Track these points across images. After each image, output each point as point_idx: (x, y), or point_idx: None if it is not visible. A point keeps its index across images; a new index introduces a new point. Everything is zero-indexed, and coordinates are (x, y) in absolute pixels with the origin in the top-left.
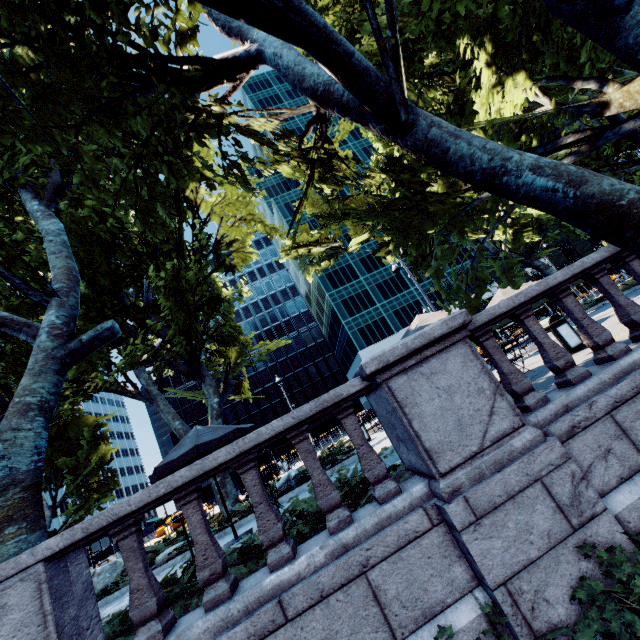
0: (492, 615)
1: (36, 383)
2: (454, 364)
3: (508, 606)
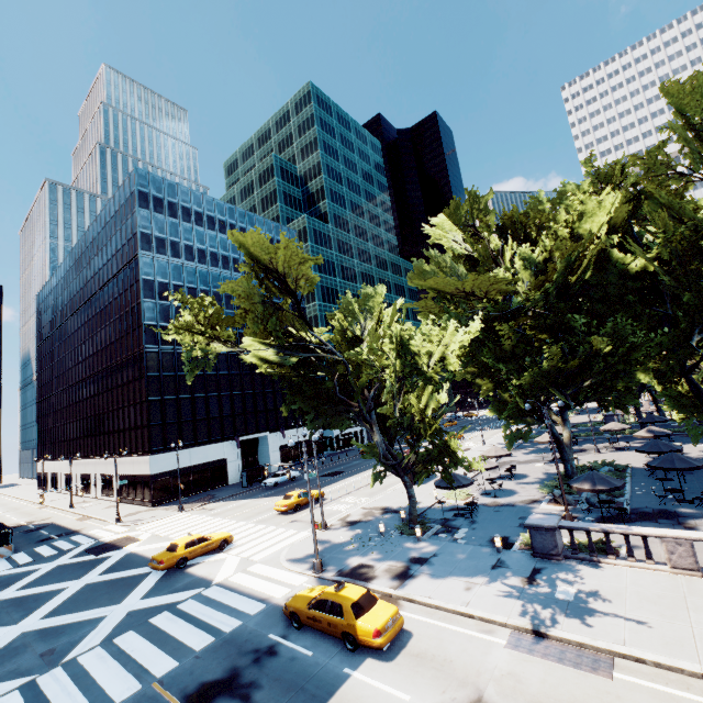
0: None
1: None
2: None
3: None
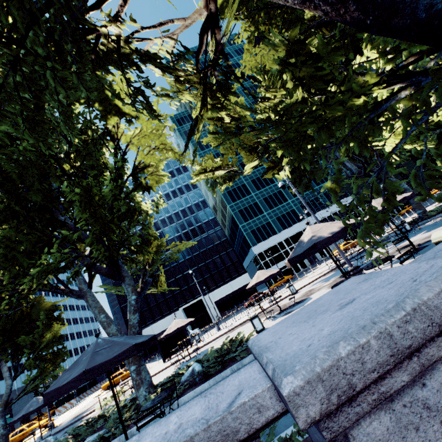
0: None
1: None
2: None
3: None
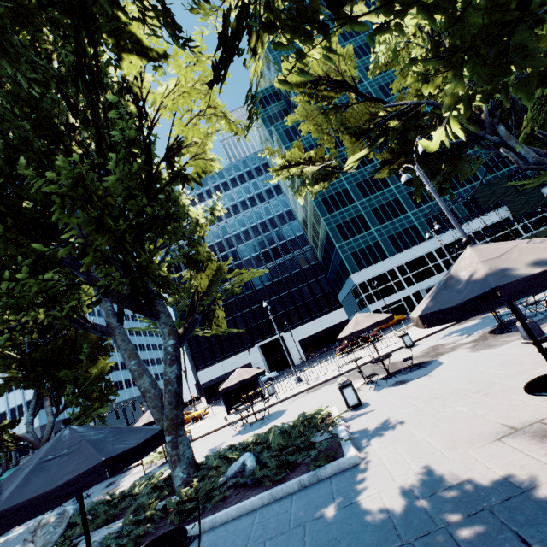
0: None
1: None
2: None
3: None
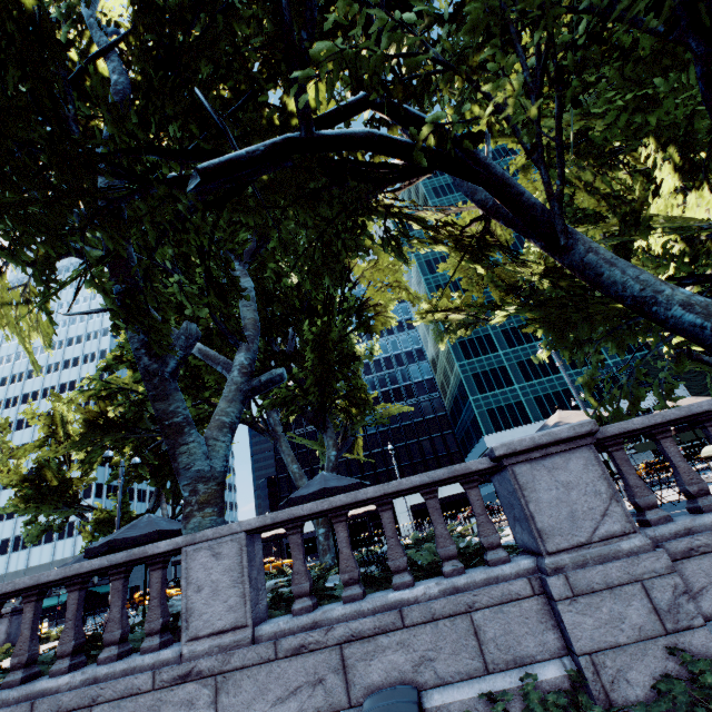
0: (574, 675)
1: (229, 408)
2: (576, 464)
3: (590, 672)
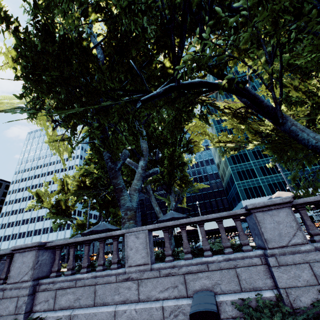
0: (277, 295)
1: (138, 183)
2: (282, 214)
3: (284, 295)
